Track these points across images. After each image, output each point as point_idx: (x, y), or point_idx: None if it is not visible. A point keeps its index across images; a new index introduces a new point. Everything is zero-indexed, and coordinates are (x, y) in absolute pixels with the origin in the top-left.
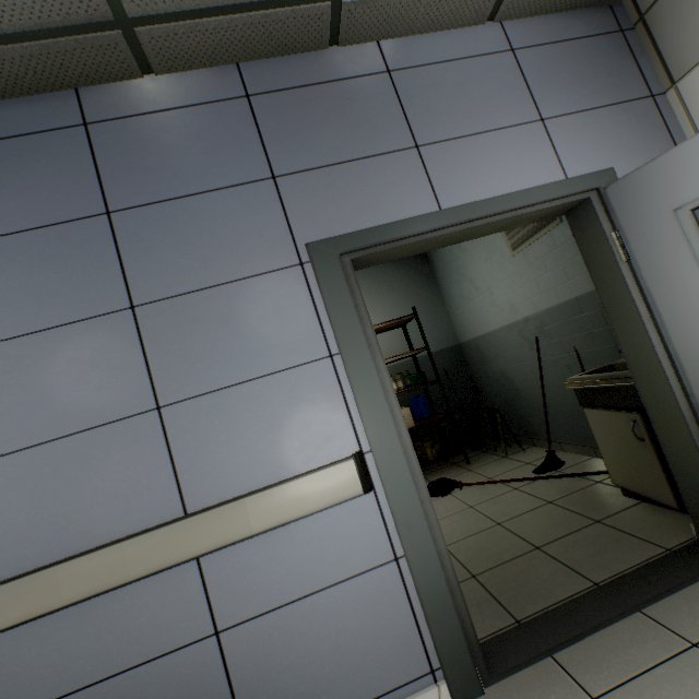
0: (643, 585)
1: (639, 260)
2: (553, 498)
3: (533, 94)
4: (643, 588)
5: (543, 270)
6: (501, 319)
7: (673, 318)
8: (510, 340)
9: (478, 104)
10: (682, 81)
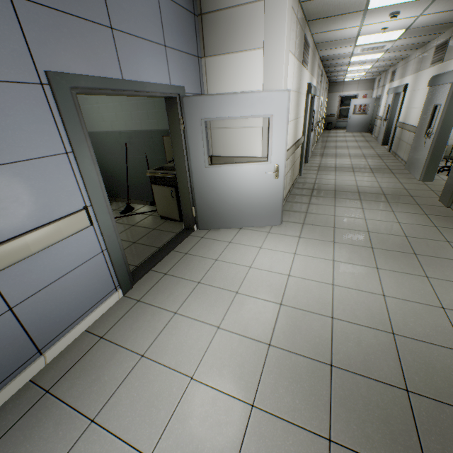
0: (173, 244)
1: (188, 132)
2: (134, 224)
3: (164, 28)
4: (173, 244)
5: (136, 108)
6: (104, 126)
7: (193, 157)
8: (109, 141)
9: (142, 18)
10: (207, 58)
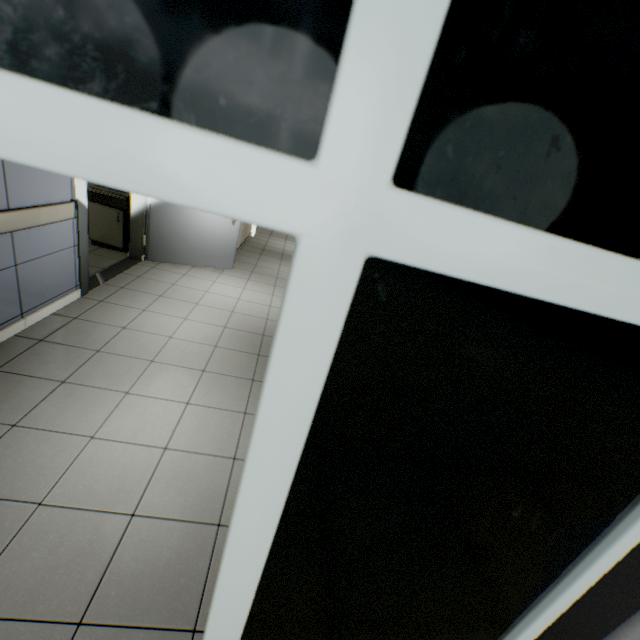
0: (122, 267)
1: None
2: None
3: None
4: (122, 268)
5: None
6: None
7: None
8: None
9: None
10: None
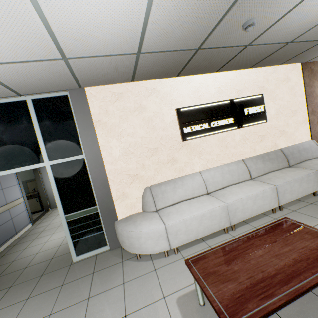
0: (43, 214)
1: (43, 177)
2: None
3: None
4: (43, 214)
5: None
6: None
7: (46, 184)
8: None
9: None
10: None
